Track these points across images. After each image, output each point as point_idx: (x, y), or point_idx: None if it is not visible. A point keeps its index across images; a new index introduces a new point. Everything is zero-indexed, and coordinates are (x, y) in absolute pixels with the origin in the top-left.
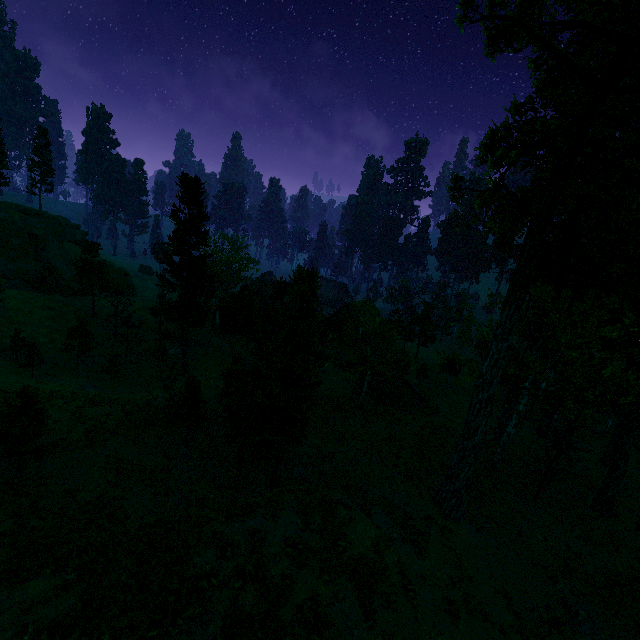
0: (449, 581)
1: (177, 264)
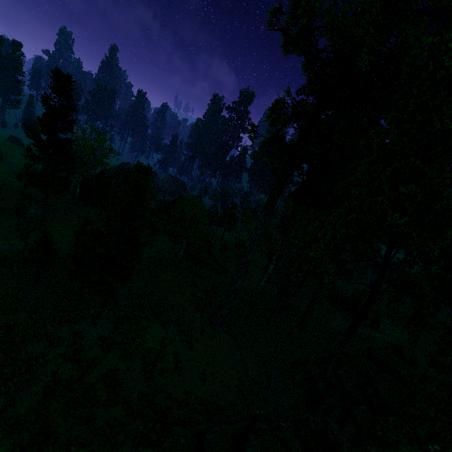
0: (205, 363)
1: (44, 141)
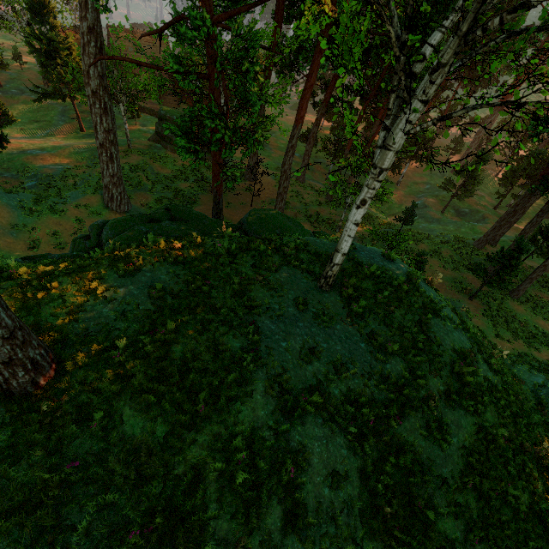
0: (51, 233)
1: None
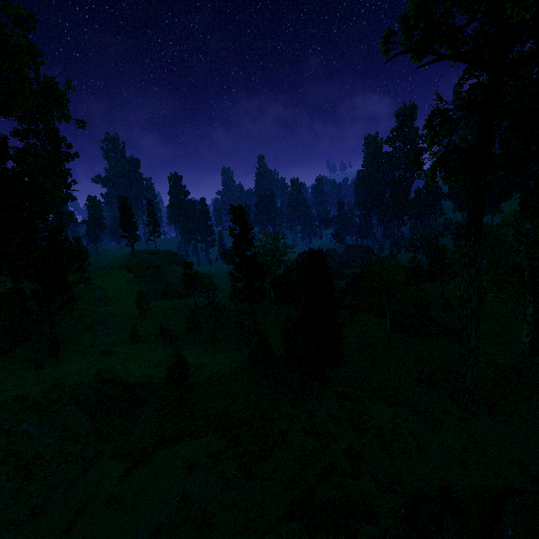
0: (462, 449)
1: (239, 263)
